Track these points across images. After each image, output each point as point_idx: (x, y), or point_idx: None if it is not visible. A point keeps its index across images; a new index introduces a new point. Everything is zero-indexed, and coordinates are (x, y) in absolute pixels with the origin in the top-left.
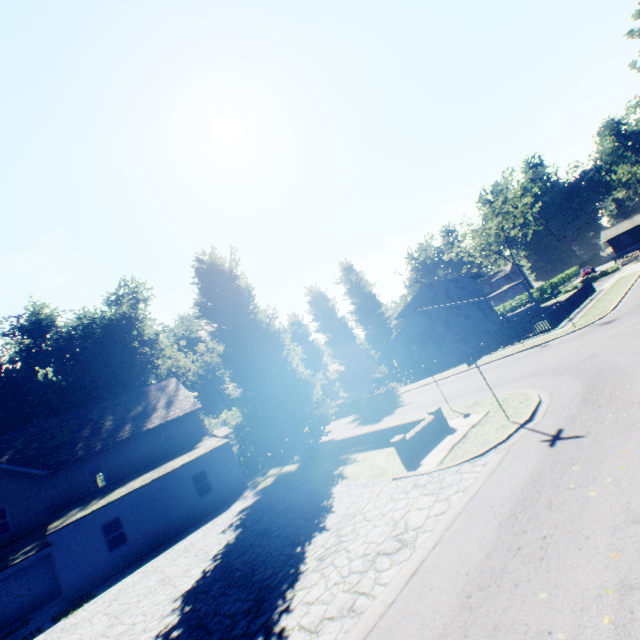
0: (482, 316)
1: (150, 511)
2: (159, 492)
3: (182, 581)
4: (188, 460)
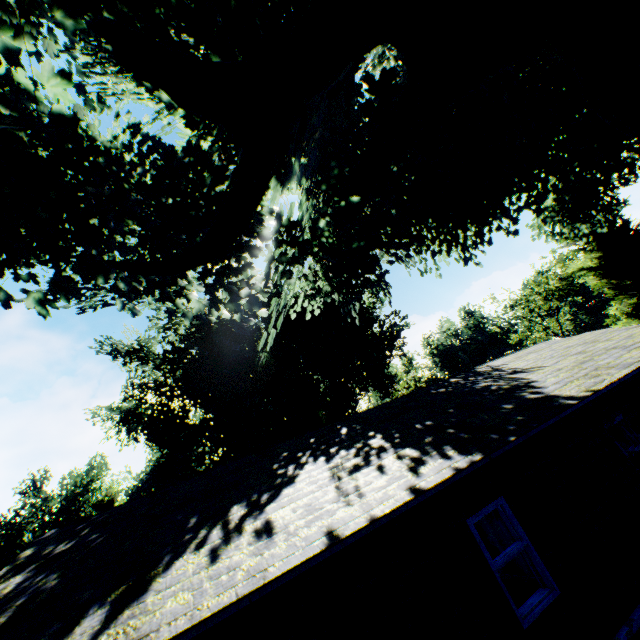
0: None
1: None
2: None
3: None
4: None
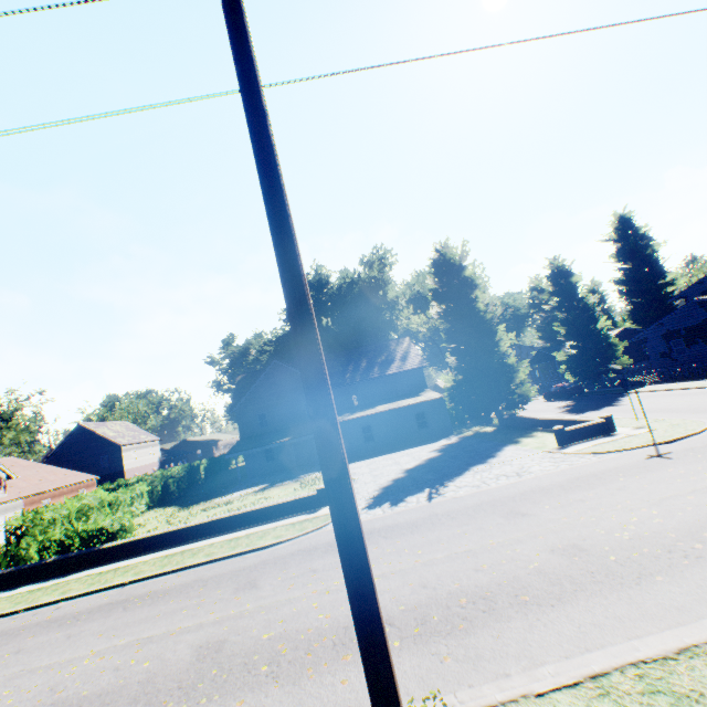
0: None
1: (387, 428)
2: (393, 418)
3: (405, 465)
4: (413, 403)
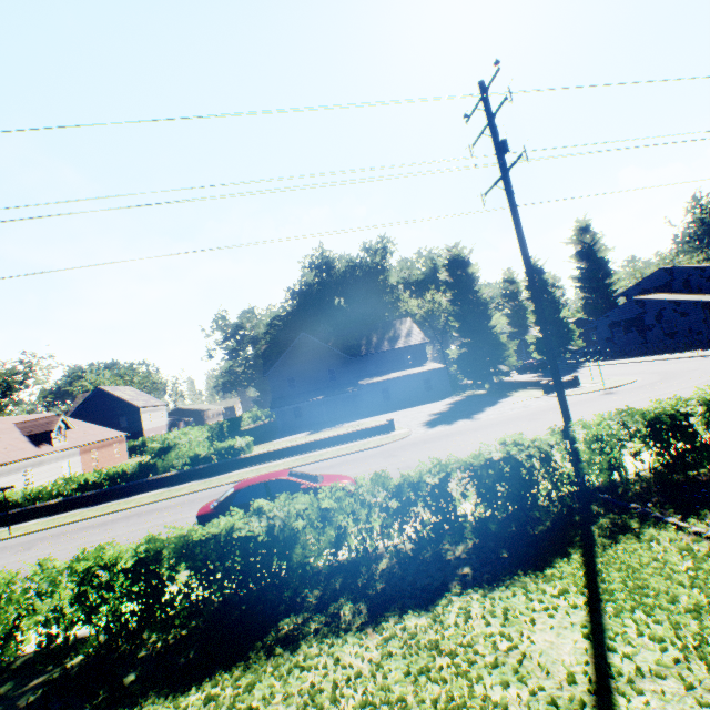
0: (705, 316)
1: (401, 390)
2: (406, 382)
3: (431, 412)
4: (422, 371)
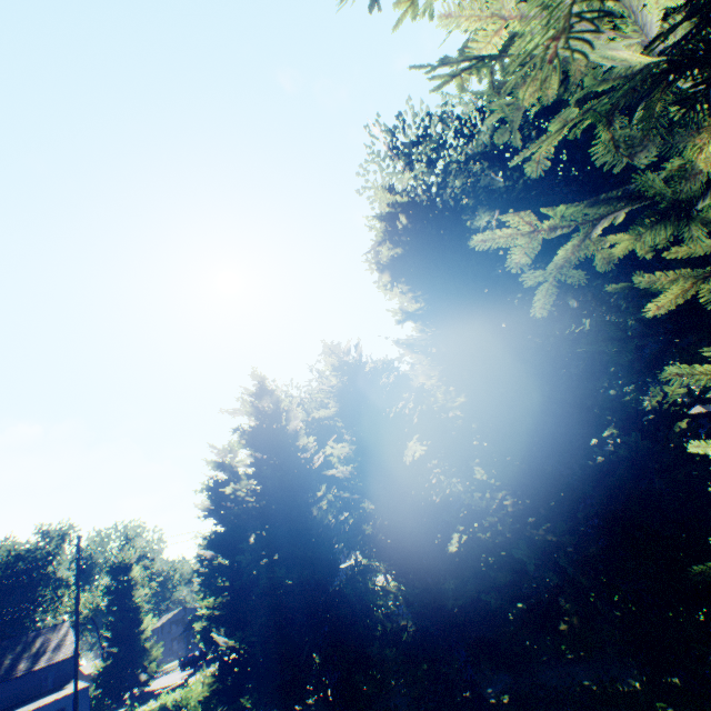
0: None
1: None
2: None
3: None
4: (58, 697)
